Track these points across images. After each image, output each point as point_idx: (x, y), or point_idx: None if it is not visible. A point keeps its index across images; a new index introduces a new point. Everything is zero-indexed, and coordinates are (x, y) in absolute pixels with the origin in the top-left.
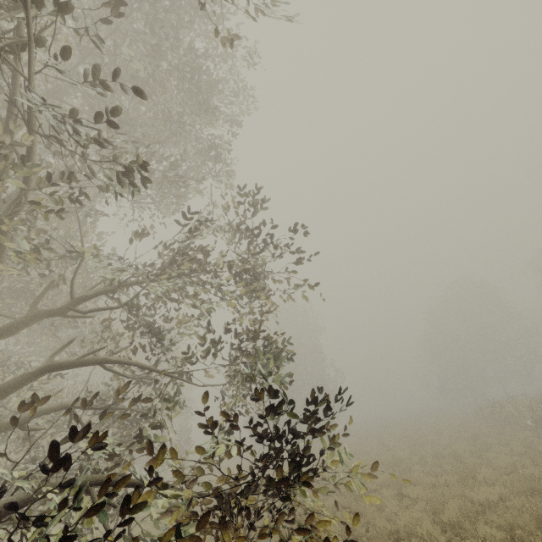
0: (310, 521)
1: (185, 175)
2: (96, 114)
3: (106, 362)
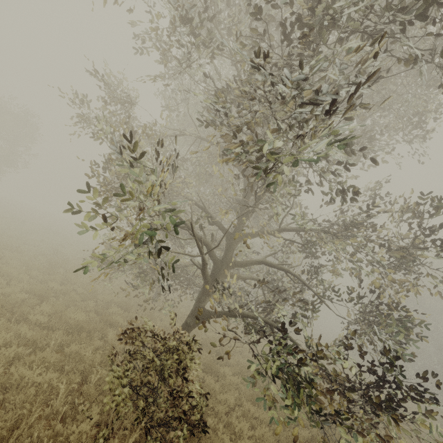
0: (387, 441)
1: (379, 149)
2: (340, 162)
3: (288, 269)
